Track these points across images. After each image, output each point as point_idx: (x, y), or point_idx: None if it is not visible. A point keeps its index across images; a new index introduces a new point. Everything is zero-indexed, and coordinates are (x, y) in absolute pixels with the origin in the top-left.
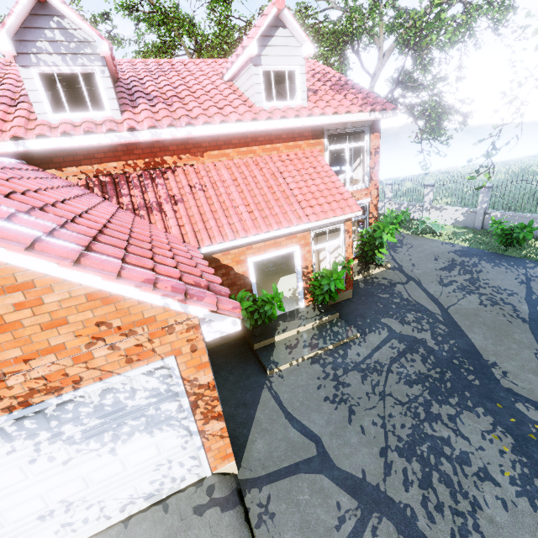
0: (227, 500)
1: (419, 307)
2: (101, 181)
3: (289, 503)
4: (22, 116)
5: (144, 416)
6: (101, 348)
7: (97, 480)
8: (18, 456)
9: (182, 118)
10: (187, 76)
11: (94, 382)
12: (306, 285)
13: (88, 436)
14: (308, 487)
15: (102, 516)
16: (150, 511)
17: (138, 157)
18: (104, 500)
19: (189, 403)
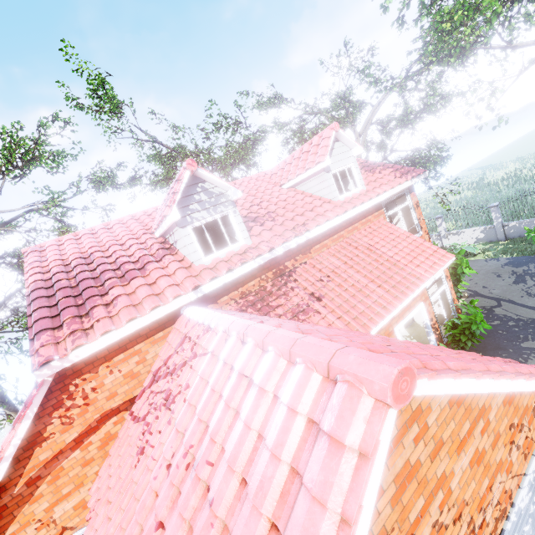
0: None
1: None
2: (246, 301)
3: None
4: (180, 267)
5: (529, 517)
6: (513, 452)
7: None
8: None
9: (298, 228)
10: (256, 194)
11: (516, 492)
12: (436, 336)
13: None
14: None
15: None
16: None
17: (267, 270)
18: None
19: None
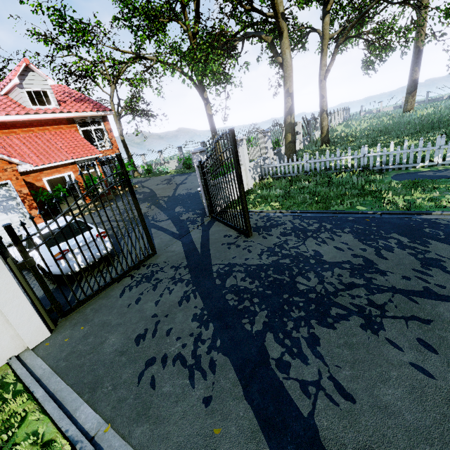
0: None
1: (143, 192)
2: None
3: None
4: None
5: (2, 205)
6: None
7: None
8: None
9: None
10: None
11: None
12: (84, 192)
13: None
14: None
15: None
16: None
17: None
18: None
19: (21, 200)
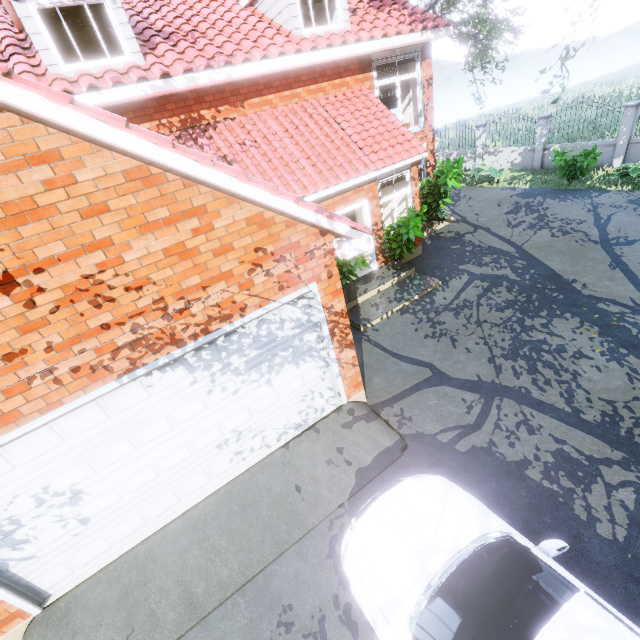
0: (368, 416)
1: (494, 250)
2: None
3: (421, 408)
4: (27, 71)
5: (291, 347)
6: (259, 275)
7: (258, 411)
8: (199, 387)
9: (217, 57)
10: (195, 4)
11: (256, 310)
12: (377, 244)
13: (250, 367)
14: (433, 396)
15: (263, 446)
16: (304, 435)
17: (172, 114)
18: (265, 430)
19: (328, 331)
